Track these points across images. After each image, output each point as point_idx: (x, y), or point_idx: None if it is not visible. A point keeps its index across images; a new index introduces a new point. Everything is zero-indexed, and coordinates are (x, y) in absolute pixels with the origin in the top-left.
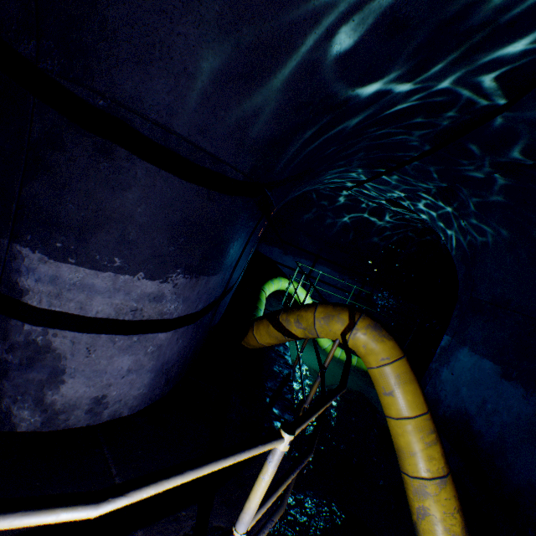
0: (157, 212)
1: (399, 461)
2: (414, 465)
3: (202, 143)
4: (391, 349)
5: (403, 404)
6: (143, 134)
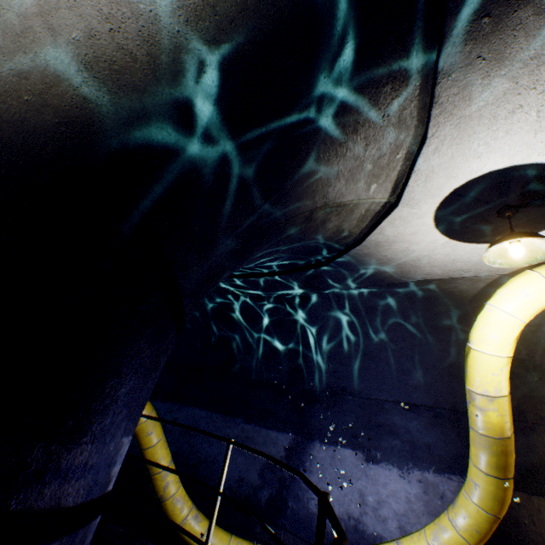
0: None
1: (153, 470)
2: (163, 464)
3: None
4: (151, 406)
5: (158, 434)
6: None
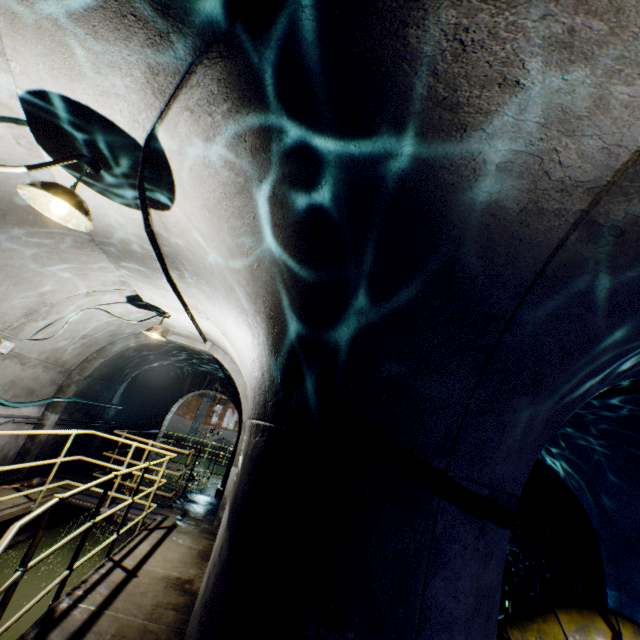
0: (498, 570)
1: None
2: None
3: (519, 492)
4: None
5: None
6: (501, 504)
